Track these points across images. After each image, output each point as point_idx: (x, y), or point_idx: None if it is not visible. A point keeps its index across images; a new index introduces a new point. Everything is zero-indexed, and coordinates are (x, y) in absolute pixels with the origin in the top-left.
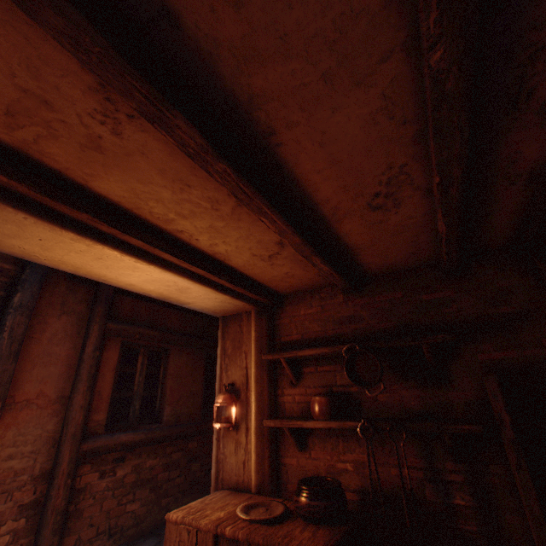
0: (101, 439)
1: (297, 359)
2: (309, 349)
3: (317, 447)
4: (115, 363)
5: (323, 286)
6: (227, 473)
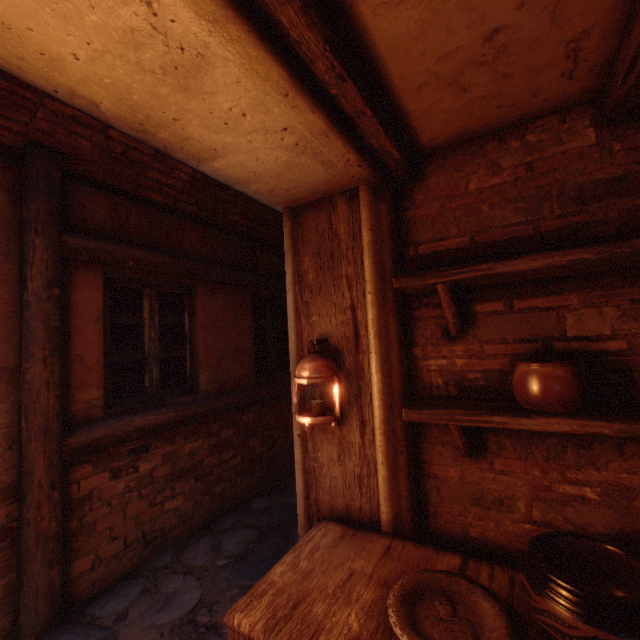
0: (99, 429)
1: (462, 288)
2: (528, 257)
3: (509, 453)
4: (99, 309)
5: (538, 113)
6: (326, 493)
